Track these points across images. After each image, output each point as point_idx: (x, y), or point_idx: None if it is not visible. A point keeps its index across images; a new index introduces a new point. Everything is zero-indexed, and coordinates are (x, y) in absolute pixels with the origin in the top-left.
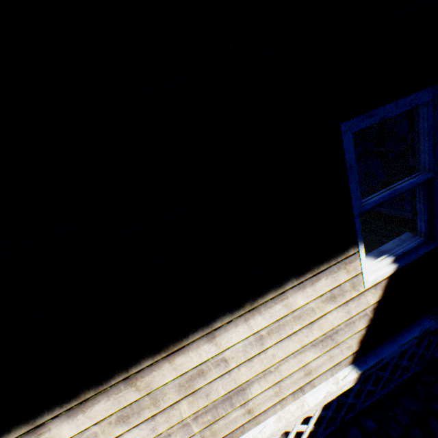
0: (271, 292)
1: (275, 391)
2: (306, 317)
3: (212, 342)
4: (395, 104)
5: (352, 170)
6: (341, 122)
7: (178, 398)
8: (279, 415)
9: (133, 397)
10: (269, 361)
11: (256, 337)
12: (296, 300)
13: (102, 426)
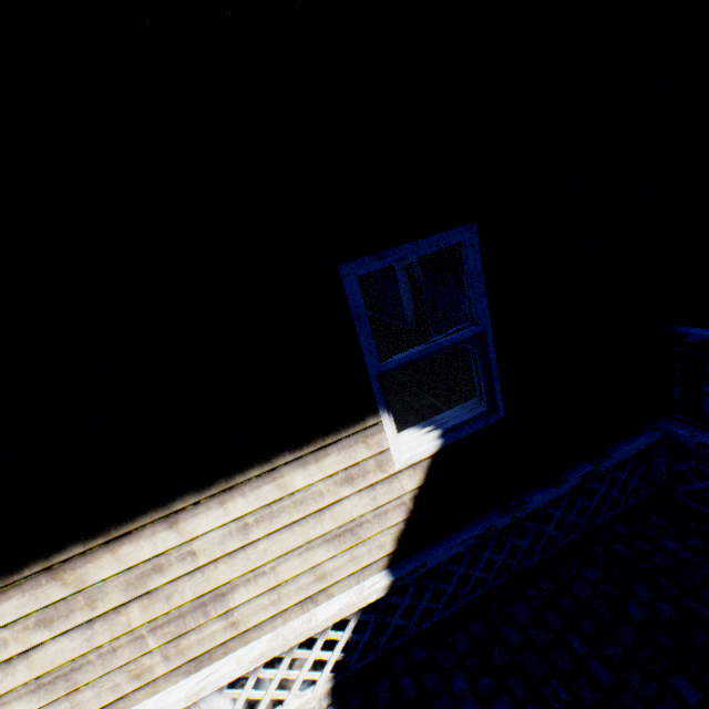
0: (256, 468)
1: (272, 599)
2: (311, 503)
3: (173, 528)
4: (415, 244)
5: (363, 321)
6: (341, 263)
7: (125, 600)
8: (278, 632)
9: (59, 594)
10: (259, 557)
11: (239, 525)
12: (295, 480)
13: (15, 630)
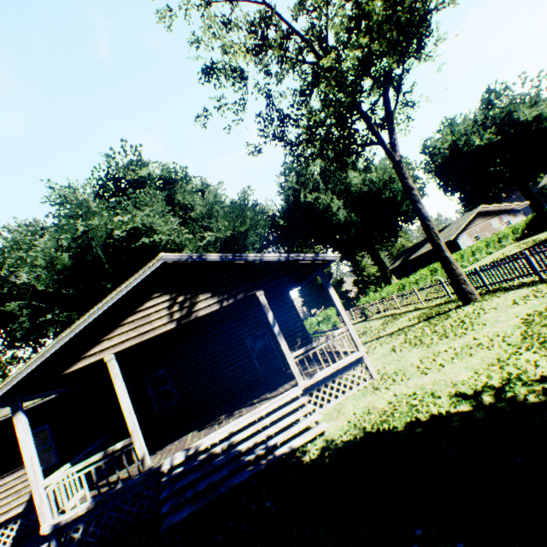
0: (0, 477)
1: None
2: (11, 485)
3: None
4: (35, 430)
5: None
6: None
7: None
8: None
9: None
10: None
11: None
12: (8, 479)
13: None
